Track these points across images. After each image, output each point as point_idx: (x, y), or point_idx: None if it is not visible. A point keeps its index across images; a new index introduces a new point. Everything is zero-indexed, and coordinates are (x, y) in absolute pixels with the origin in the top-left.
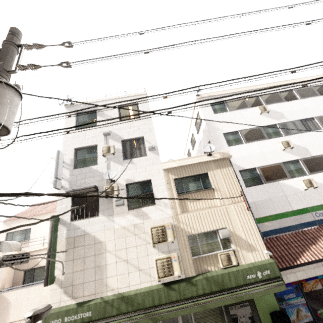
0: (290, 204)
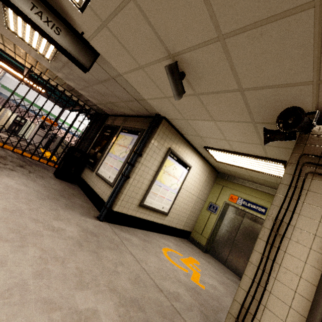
0: (38, 101)
